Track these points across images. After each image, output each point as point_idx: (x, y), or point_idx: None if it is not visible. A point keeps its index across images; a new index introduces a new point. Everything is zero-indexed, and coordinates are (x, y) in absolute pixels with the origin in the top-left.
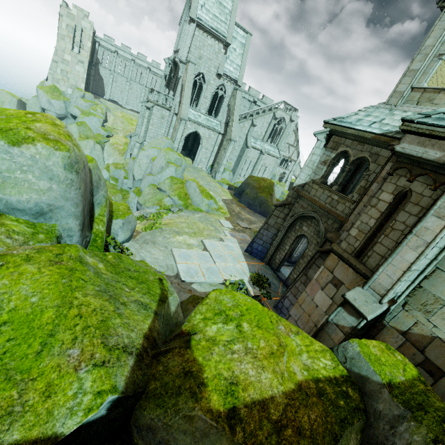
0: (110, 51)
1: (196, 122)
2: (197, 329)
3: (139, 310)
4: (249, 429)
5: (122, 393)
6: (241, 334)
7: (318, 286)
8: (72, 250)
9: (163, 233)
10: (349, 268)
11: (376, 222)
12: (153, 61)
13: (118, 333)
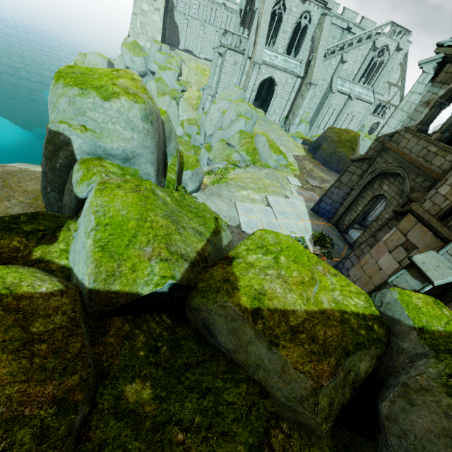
0: None
1: (271, 65)
2: (240, 256)
3: (195, 234)
4: (268, 324)
5: (179, 282)
6: (277, 264)
7: (386, 248)
8: (147, 184)
9: (228, 187)
10: (428, 231)
11: None
12: None
13: (178, 245)
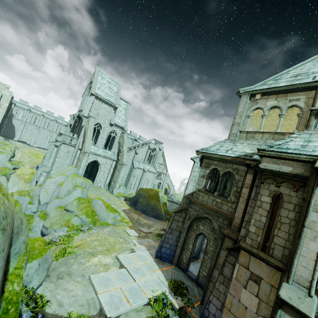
0: (24, 109)
1: (96, 153)
2: None
3: None
4: None
5: None
6: None
7: (240, 284)
8: None
9: (77, 258)
10: (261, 261)
11: (267, 219)
12: (59, 116)
13: None
